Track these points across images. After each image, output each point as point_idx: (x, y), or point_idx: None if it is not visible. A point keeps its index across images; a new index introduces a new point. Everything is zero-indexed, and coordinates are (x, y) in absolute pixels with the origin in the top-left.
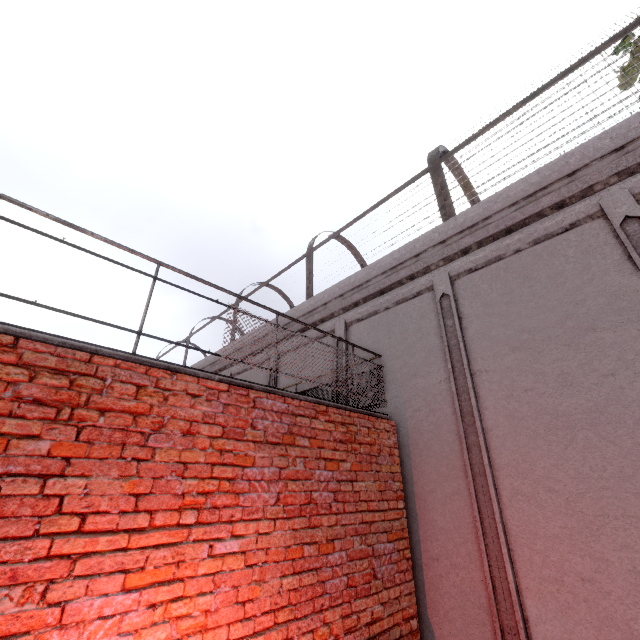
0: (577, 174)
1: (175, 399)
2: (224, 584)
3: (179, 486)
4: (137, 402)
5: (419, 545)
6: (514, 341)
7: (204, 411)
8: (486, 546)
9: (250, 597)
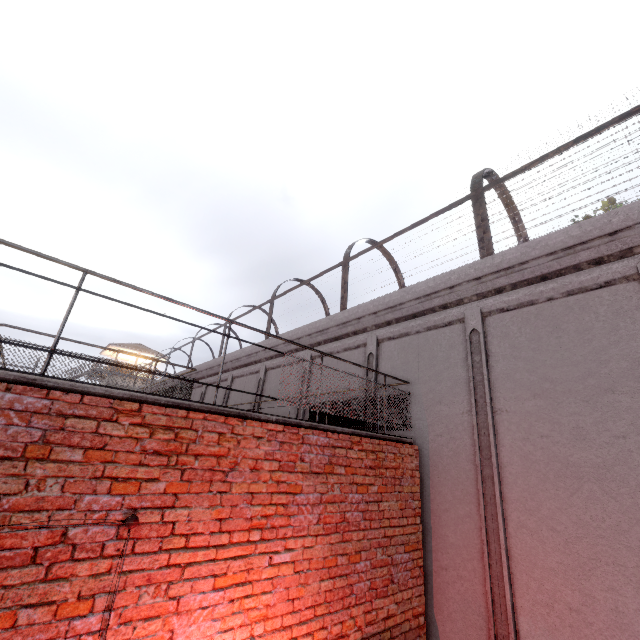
0: (618, 234)
1: (245, 442)
2: (279, 586)
3: (248, 511)
4: (219, 447)
5: (431, 554)
6: (536, 388)
7: (266, 450)
8: (490, 566)
9: (297, 596)
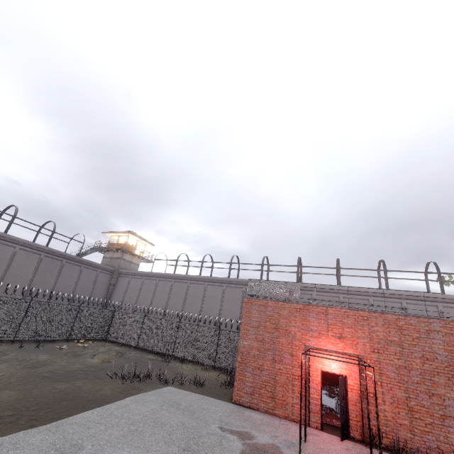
0: None
1: None
2: None
3: None
4: None
5: None
6: None
7: None
8: None
9: None
